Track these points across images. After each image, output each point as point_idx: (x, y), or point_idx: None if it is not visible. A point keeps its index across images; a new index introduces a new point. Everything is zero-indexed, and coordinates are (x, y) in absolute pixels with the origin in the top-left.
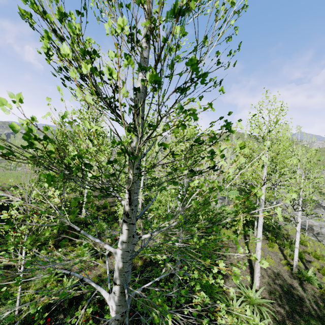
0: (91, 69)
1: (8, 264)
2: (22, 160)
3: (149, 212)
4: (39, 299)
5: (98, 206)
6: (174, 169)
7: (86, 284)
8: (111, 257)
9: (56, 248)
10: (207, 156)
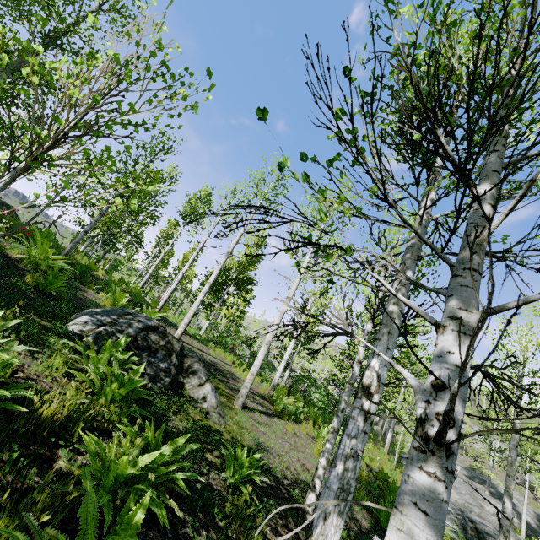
0: None
1: None
2: None
3: None
4: None
5: None
6: None
7: None
8: None
9: None
10: None
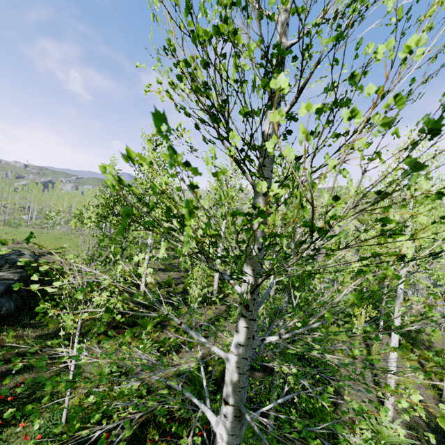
0: (317, 110)
1: (51, 354)
2: (62, 216)
3: (227, 295)
4: (133, 416)
5: (159, 283)
6: (376, 254)
7: (149, 389)
8: (181, 355)
9: (109, 337)
10: (444, 239)
